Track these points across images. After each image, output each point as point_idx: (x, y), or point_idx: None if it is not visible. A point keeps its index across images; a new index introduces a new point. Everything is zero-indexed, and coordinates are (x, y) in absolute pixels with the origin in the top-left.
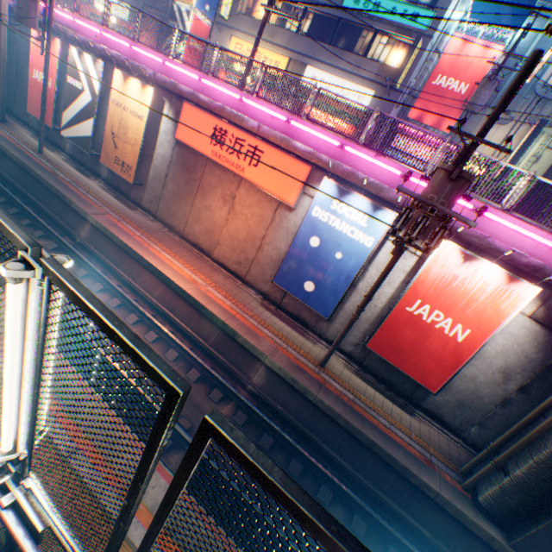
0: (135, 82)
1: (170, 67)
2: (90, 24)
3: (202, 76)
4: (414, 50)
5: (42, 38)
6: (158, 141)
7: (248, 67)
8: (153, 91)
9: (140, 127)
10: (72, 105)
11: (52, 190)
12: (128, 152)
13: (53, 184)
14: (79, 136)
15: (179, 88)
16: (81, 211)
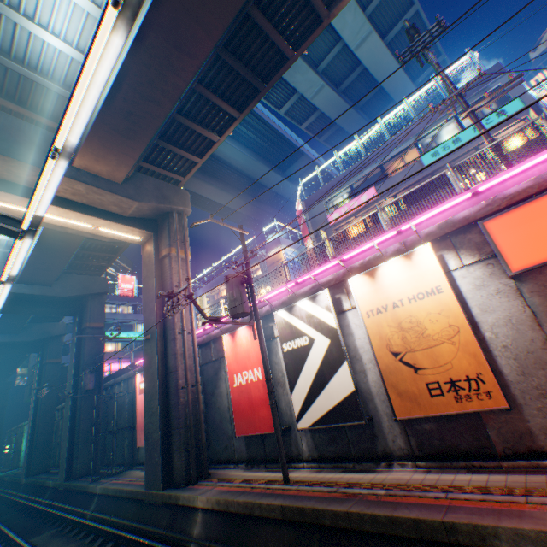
0: (389, 264)
1: (405, 231)
2: (276, 290)
3: (465, 194)
4: (539, 112)
5: (251, 319)
6: (469, 308)
7: (500, 154)
8: (428, 247)
9: (440, 303)
10: (300, 372)
11: (393, 531)
12: (444, 357)
13: (387, 512)
14: (330, 406)
15: (456, 218)
16: (539, 544)
